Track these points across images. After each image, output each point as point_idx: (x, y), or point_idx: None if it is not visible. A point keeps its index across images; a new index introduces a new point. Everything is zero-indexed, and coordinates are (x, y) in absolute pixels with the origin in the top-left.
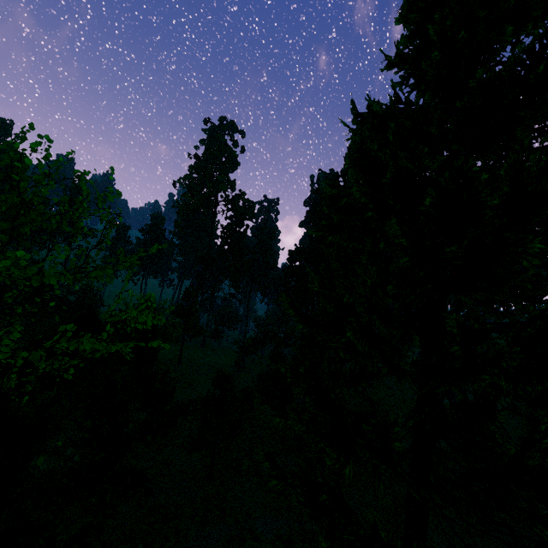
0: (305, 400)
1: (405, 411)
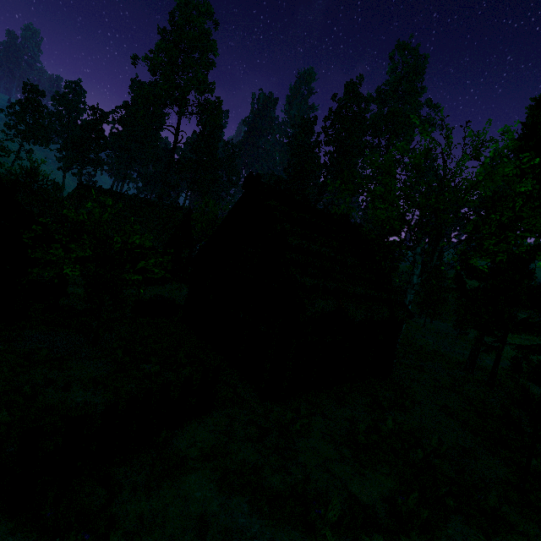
0: None
1: None
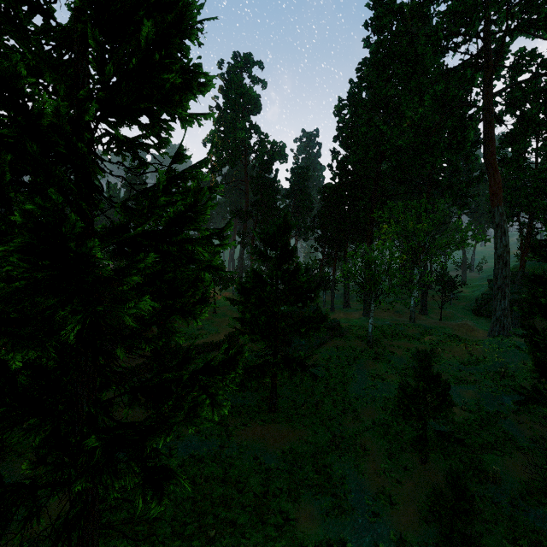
0: (302, 342)
1: (409, 353)
